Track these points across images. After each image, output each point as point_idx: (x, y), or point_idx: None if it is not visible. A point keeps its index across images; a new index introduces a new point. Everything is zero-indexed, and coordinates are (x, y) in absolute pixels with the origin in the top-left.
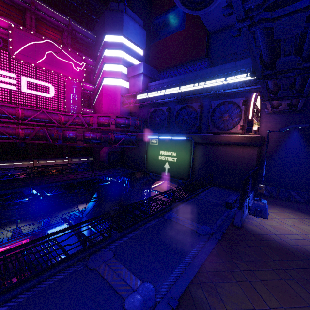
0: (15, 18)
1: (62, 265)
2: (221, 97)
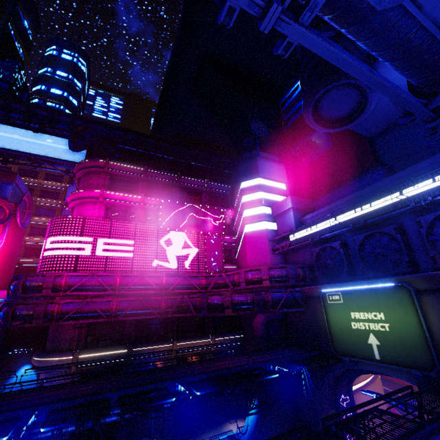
0: (164, 195)
1: None
2: (432, 207)
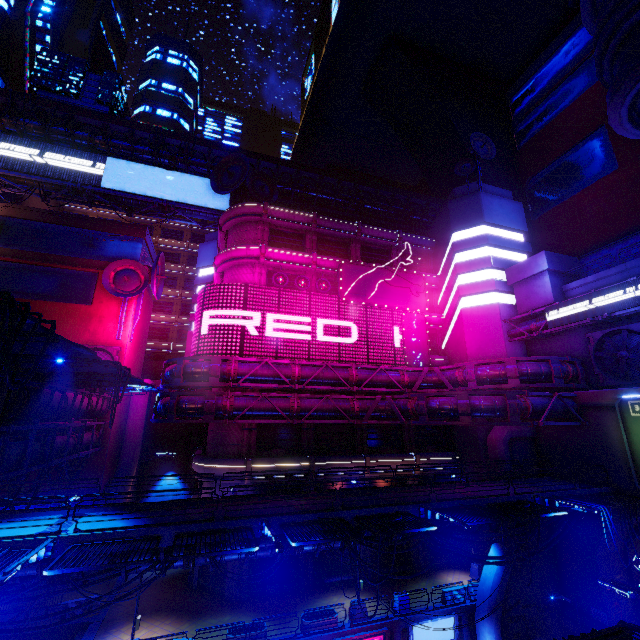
0: (340, 253)
1: None
2: None
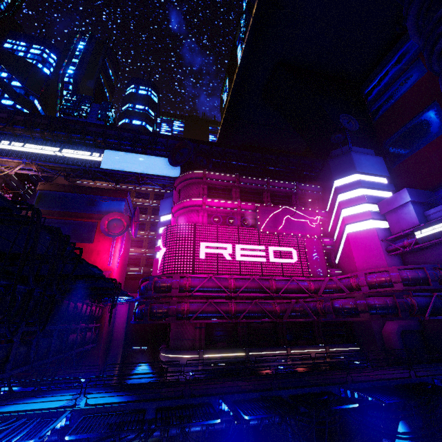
0: (256, 200)
1: None
2: None
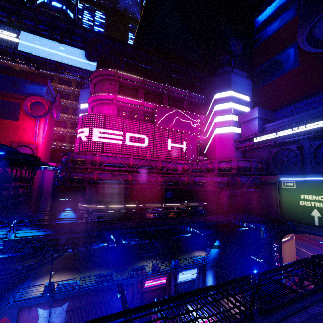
0: (156, 101)
1: (312, 297)
2: None
